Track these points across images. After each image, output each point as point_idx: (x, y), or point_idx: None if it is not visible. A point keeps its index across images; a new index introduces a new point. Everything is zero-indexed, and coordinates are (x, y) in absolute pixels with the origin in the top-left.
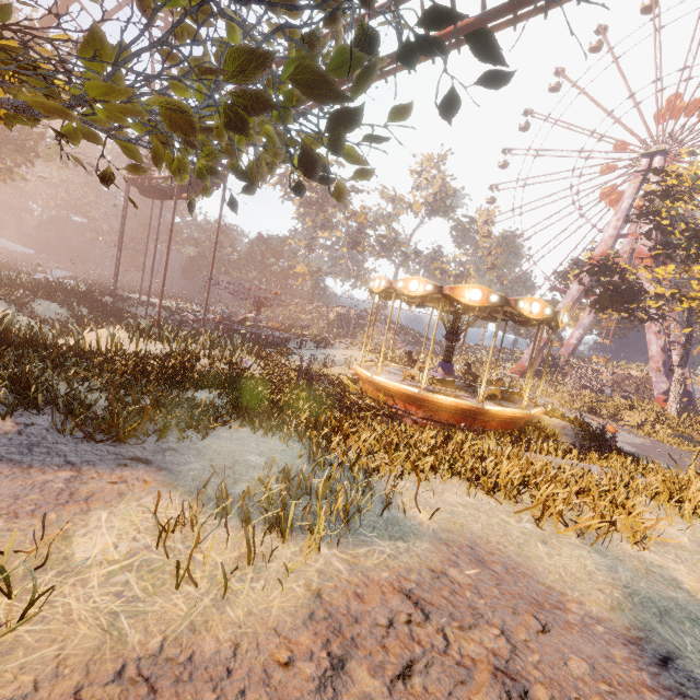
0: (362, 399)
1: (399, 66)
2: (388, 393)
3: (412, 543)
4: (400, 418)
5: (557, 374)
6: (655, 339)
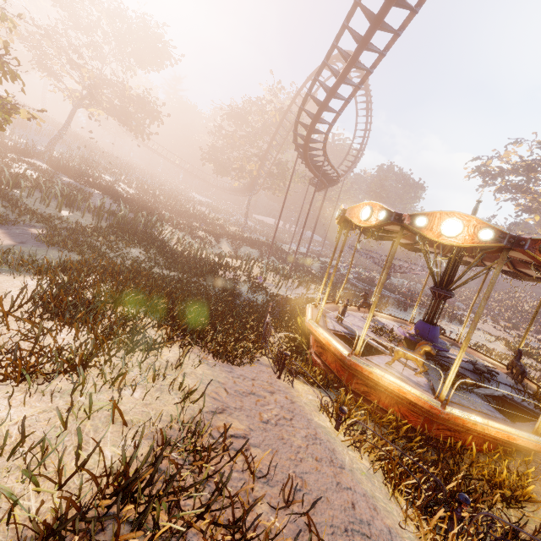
0: None
1: (410, 13)
2: None
3: None
4: (267, 332)
5: None
6: None
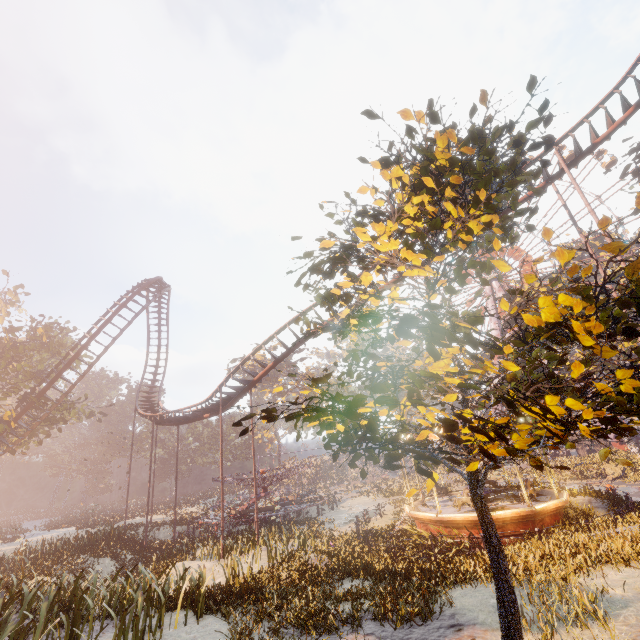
0: (435, 541)
1: None
2: (456, 525)
3: (634, 606)
4: None
5: None
6: None
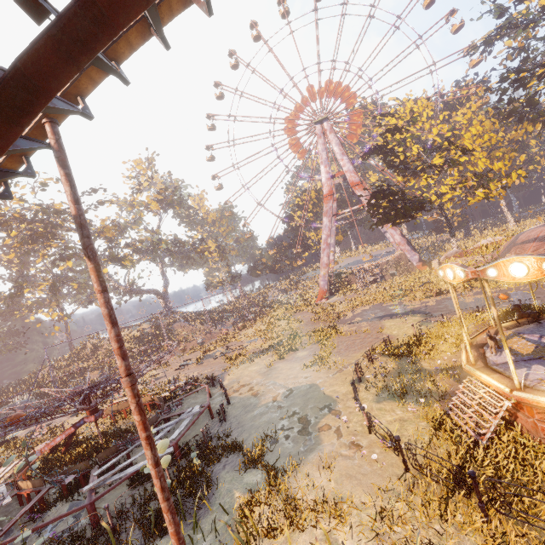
0: None
1: None
2: None
3: None
4: None
5: (344, 284)
6: (394, 231)
